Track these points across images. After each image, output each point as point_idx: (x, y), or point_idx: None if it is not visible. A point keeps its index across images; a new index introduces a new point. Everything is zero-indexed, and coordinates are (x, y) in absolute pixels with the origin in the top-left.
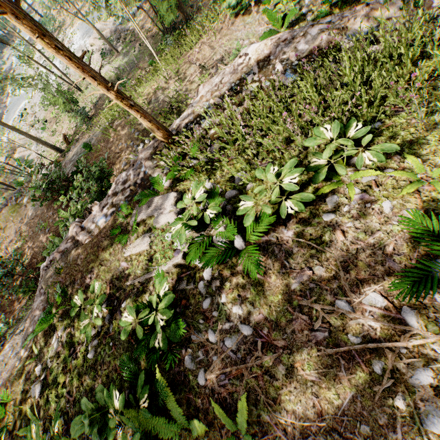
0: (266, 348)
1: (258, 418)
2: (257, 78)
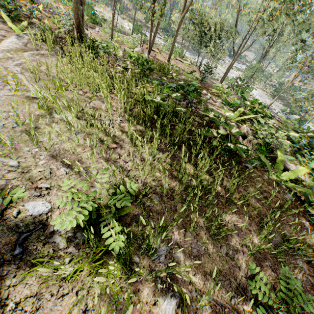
0: None
1: None
2: None
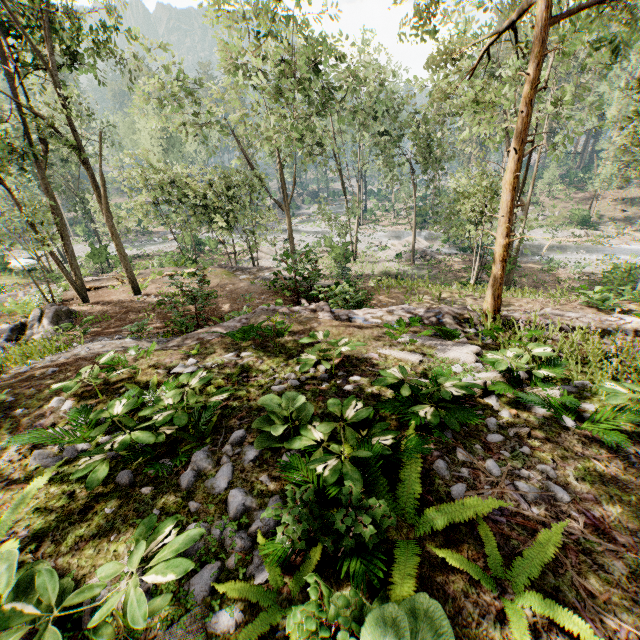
0: (590, 531)
1: (553, 591)
2: (629, 339)
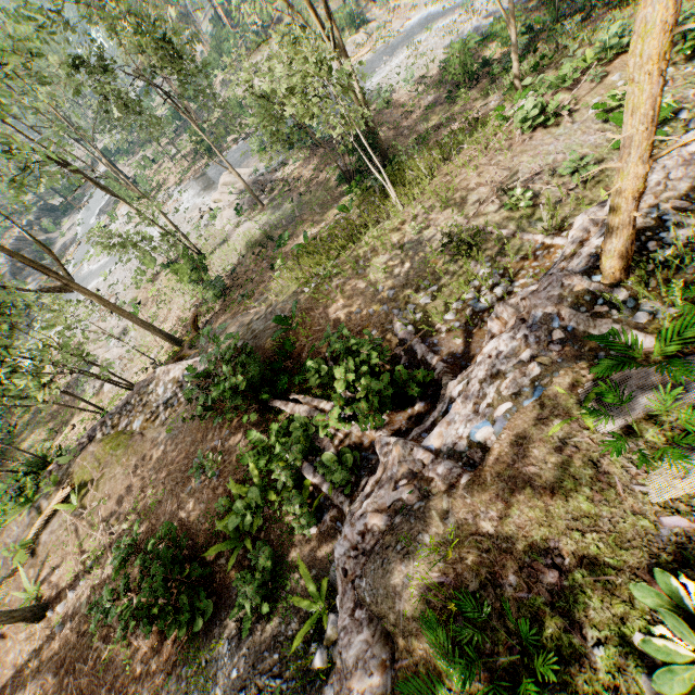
0: None
1: None
2: None
